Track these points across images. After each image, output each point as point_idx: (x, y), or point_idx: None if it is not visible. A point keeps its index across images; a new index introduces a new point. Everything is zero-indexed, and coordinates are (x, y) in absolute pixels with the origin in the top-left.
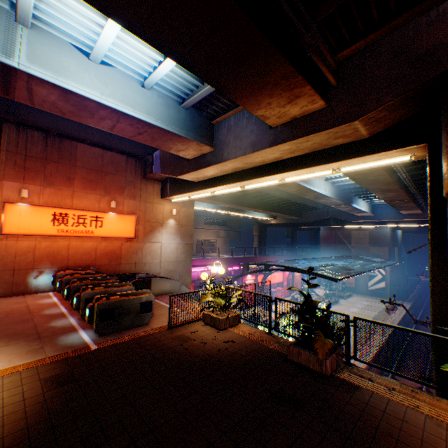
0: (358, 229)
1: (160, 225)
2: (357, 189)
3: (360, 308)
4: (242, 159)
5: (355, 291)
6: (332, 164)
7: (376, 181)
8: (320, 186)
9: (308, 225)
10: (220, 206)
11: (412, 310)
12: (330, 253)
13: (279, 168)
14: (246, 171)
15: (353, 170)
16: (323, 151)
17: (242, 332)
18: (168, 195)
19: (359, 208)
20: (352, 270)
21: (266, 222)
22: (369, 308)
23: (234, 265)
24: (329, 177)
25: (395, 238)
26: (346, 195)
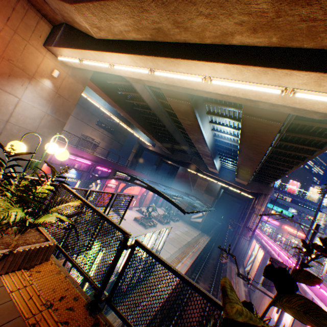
0: (203, 179)
1: (28, 76)
2: (225, 149)
3: (182, 232)
4: (179, 3)
5: (182, 218)
6: (298, 75)
7: (254, 147)
8: (207, 132)
9: (174, 162)
10: (115, 112)
11: (209, 242)
12: (178, 187)
13: (218, 54)
14: (169, 45)
15: (300, 106)
16: (297, 51)
17: (31, 296)
18: (54, 44)
19: (216, 164)
20: (194, 207)
21: (146, 146)
22: (187, 234)
23: (104, 166)
24: (216, 129)
25: (219, 194)
26: (215, 151)
